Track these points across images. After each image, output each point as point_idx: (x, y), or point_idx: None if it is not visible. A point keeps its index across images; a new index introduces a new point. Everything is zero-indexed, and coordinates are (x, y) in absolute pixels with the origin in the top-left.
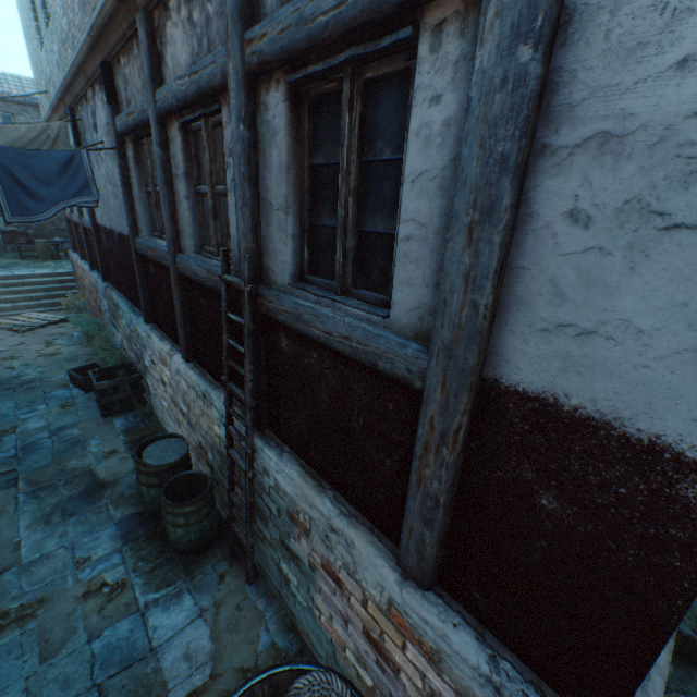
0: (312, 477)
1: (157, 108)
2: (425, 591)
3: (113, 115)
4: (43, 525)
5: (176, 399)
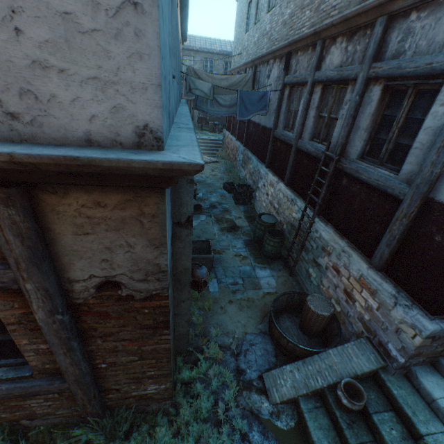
0: (338, 234)
1: (313, 79)
2: (377, 272)
3: (284, 76)
4: (220, 231)
5: (273, 202)
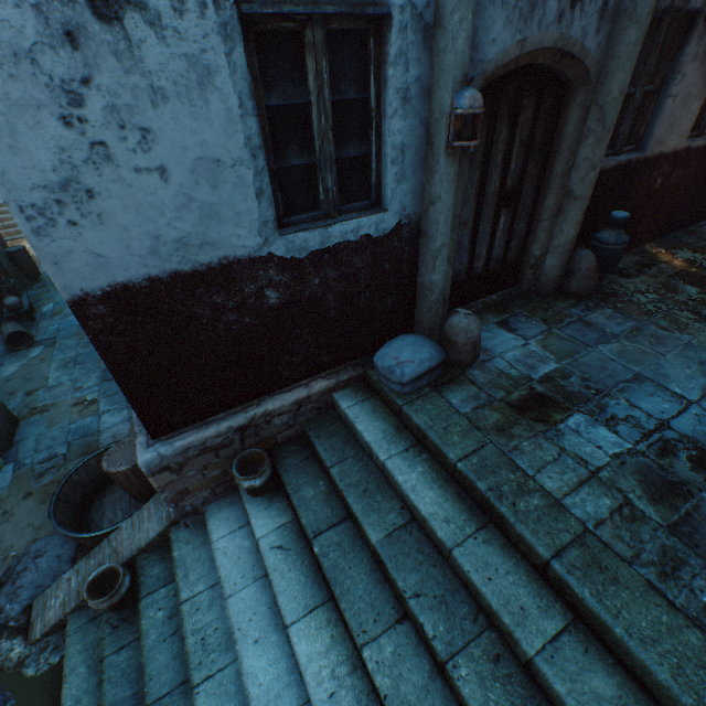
0: None
1: None
2: None
3: None
4: (63, 368)
5: None
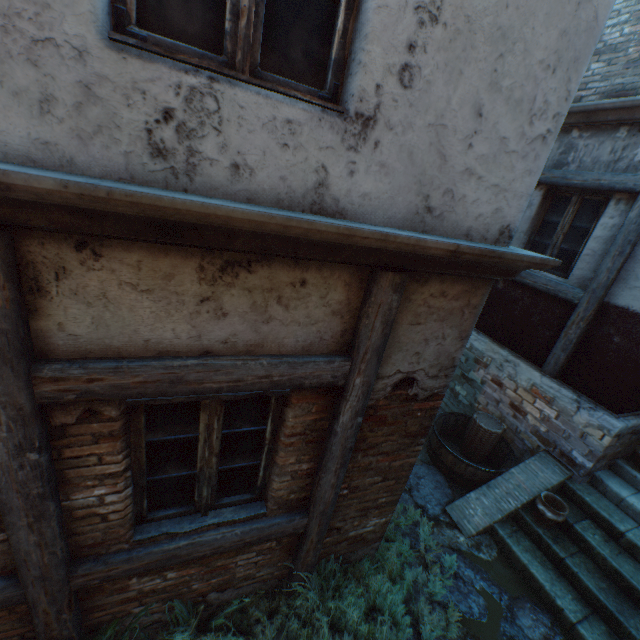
0: (496, 343)
1: None
2: (552, 379)
3: None
4: None
5: None
